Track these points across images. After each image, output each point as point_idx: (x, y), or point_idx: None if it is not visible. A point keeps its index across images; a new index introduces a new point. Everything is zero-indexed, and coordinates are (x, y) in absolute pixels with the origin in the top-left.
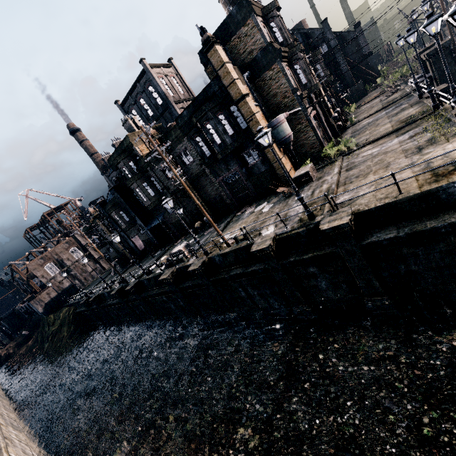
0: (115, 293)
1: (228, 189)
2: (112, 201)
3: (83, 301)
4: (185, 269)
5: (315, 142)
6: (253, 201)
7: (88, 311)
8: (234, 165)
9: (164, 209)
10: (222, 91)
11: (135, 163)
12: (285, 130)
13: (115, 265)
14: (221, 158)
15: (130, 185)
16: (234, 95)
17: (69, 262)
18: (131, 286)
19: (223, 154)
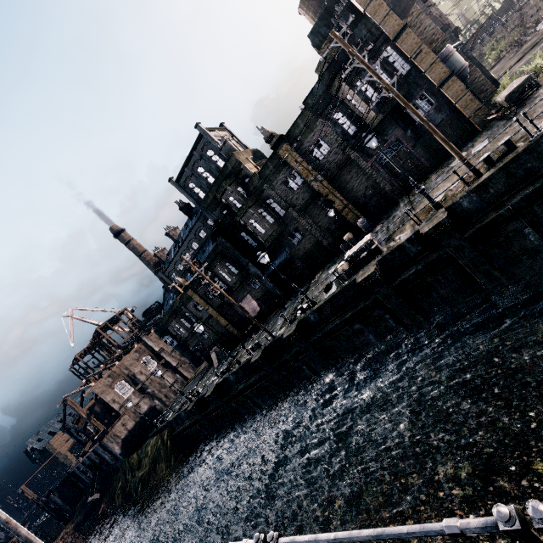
0: (260, 357)
1: (384, 172)
2: (212, 253)
3: (192, 404)
4: (396, 254)
5: (484, 83)
6: (425, 176)
7: (197, 424)
8: (394, 132)
9: (286, 241)
10: (372, 34)
11: (244, 187)
12: (460, 58)
13: (216, 352)
14: (373, 128)
15: (241, 217)
16: (391, 31)
17: (143, 377)
18: (293, 328)
19: (385, 111)
